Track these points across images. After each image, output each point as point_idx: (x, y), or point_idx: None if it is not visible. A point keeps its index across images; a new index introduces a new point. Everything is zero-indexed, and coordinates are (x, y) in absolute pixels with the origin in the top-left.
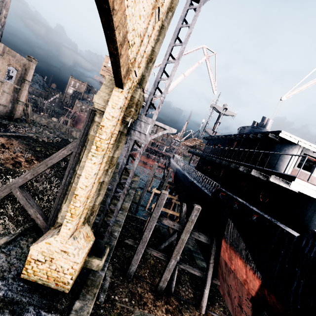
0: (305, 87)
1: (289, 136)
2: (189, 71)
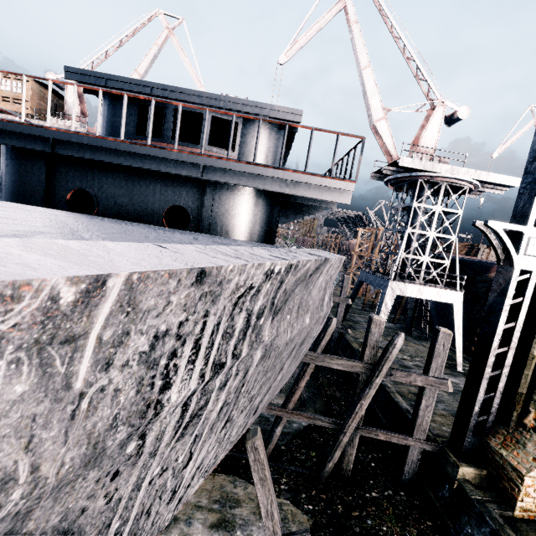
0: (317, 28)
1: (84, 75)
2: (145, 64)
